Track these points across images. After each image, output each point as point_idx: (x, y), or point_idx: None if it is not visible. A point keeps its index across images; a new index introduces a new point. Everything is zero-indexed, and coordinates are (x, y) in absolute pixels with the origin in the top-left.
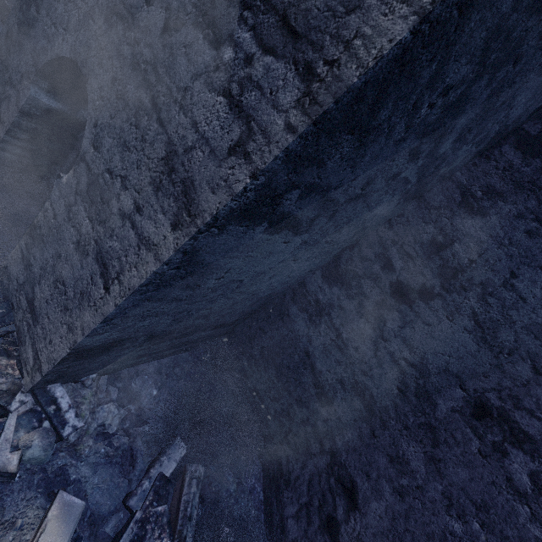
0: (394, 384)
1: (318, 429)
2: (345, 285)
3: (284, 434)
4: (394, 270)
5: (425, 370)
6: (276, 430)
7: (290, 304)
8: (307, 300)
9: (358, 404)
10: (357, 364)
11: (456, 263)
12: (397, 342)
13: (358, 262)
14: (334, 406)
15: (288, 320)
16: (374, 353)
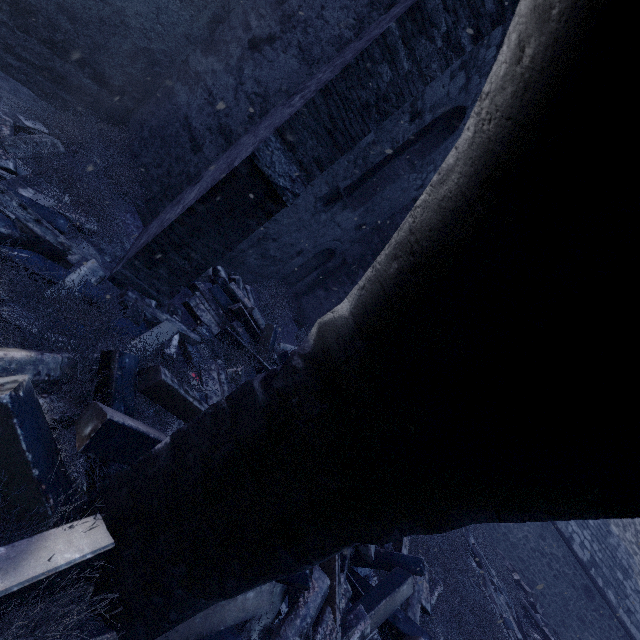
0: (246, 115)
1: (190, 175)
2: (217, 53)
3: (164, 192)
4: (251, 30)
5: (267, 96)
6: (158, 191)
7: (176, 83)
8: (189, 75)
9: (221, 141)
10: (222, 111)
11: (290, 12)
12: (250, 83)
13: (228, 32)
14: (203, 150)
15: (173, 97)
16: (234, 97)
